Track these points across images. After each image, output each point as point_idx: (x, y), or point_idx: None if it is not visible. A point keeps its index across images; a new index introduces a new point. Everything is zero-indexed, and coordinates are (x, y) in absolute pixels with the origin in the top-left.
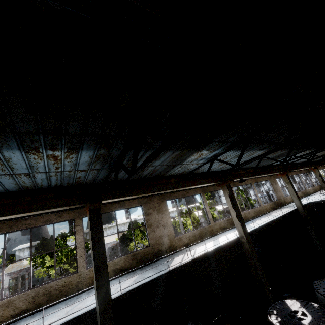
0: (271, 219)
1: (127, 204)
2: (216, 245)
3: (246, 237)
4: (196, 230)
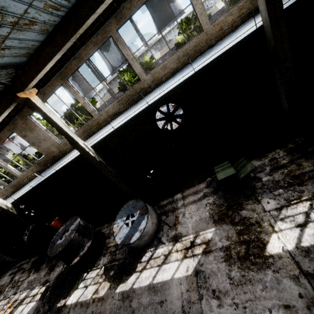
0: (158, 96)
1: (3, 136)
2: (69, 160)
3: (83, 155)
4: (78, 131)
